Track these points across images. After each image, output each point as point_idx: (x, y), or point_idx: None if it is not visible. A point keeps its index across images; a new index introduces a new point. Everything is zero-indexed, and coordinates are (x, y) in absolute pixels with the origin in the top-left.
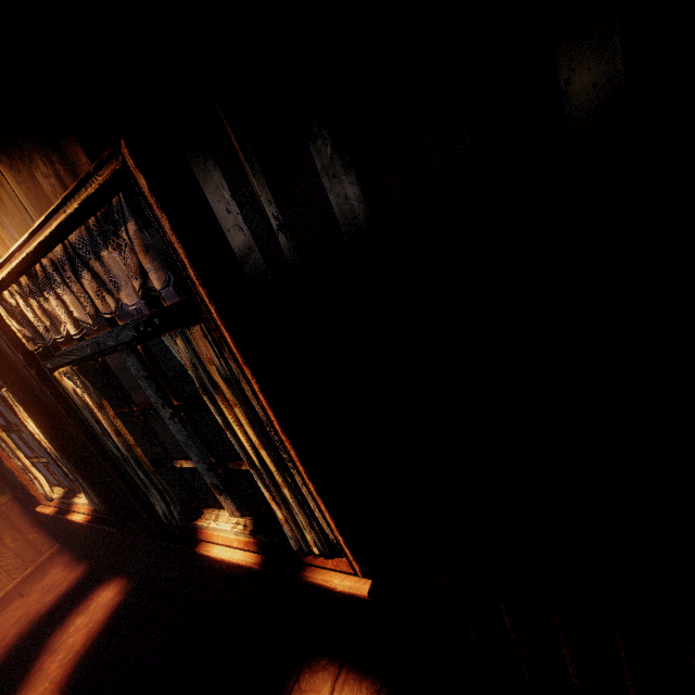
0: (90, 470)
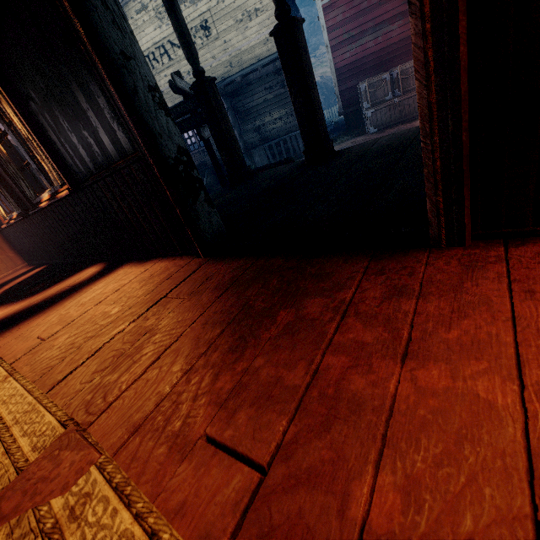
0: (6, 184)
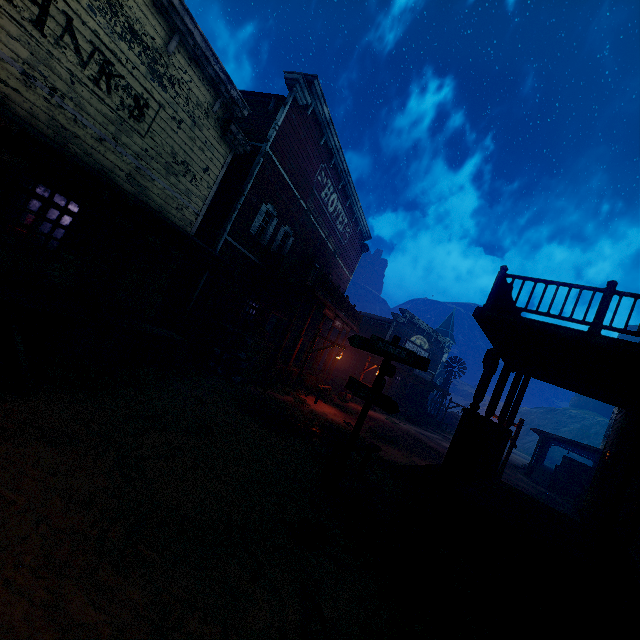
0: None
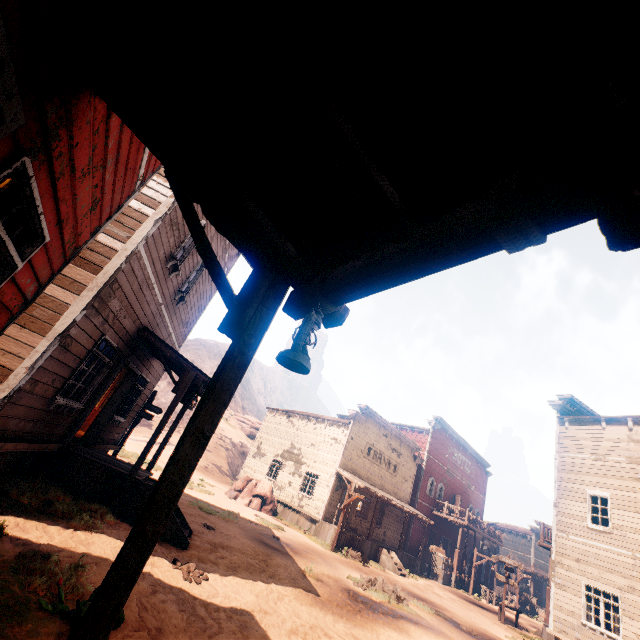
0: None
